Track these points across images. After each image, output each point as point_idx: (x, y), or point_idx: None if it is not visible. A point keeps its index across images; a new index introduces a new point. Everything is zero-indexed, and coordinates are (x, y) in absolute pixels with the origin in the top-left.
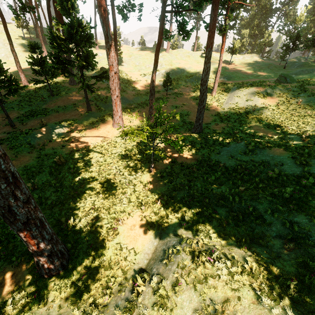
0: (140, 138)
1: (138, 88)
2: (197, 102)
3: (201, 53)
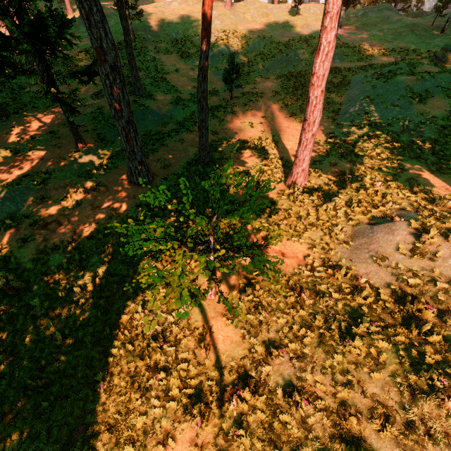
0: (170, 304)
1: (176, 88)
2: (289, 111)
3: (289, 7)
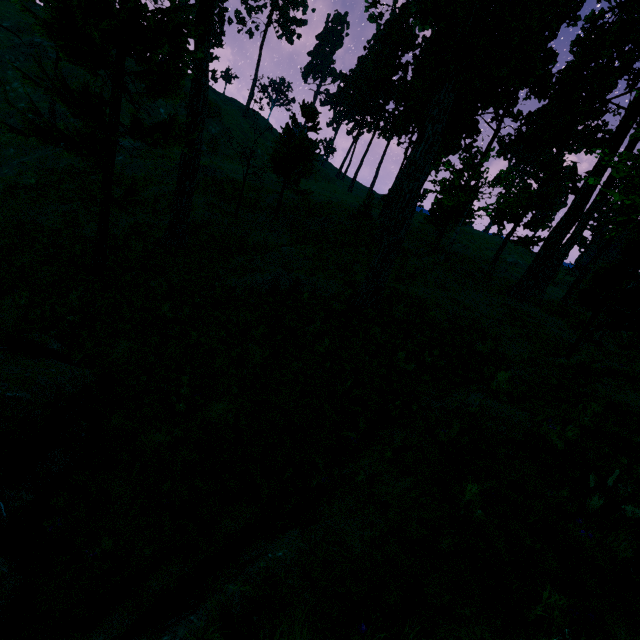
0: None
1: None
2: None
3: None
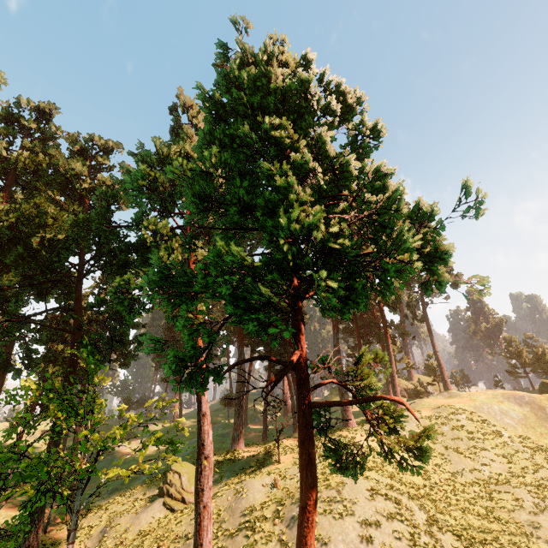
0: None
1: None
2: None
3: (6, 425)
